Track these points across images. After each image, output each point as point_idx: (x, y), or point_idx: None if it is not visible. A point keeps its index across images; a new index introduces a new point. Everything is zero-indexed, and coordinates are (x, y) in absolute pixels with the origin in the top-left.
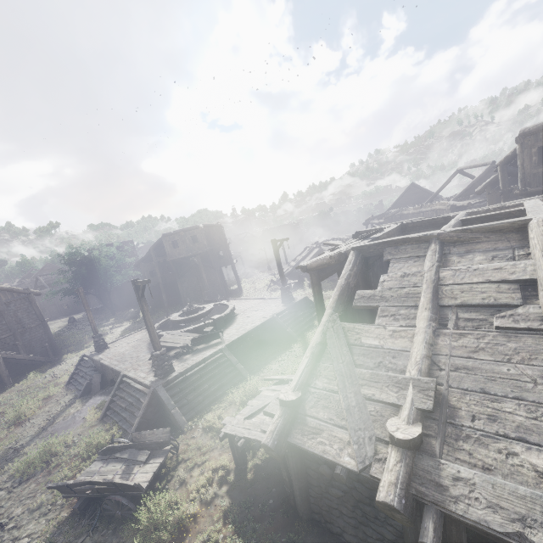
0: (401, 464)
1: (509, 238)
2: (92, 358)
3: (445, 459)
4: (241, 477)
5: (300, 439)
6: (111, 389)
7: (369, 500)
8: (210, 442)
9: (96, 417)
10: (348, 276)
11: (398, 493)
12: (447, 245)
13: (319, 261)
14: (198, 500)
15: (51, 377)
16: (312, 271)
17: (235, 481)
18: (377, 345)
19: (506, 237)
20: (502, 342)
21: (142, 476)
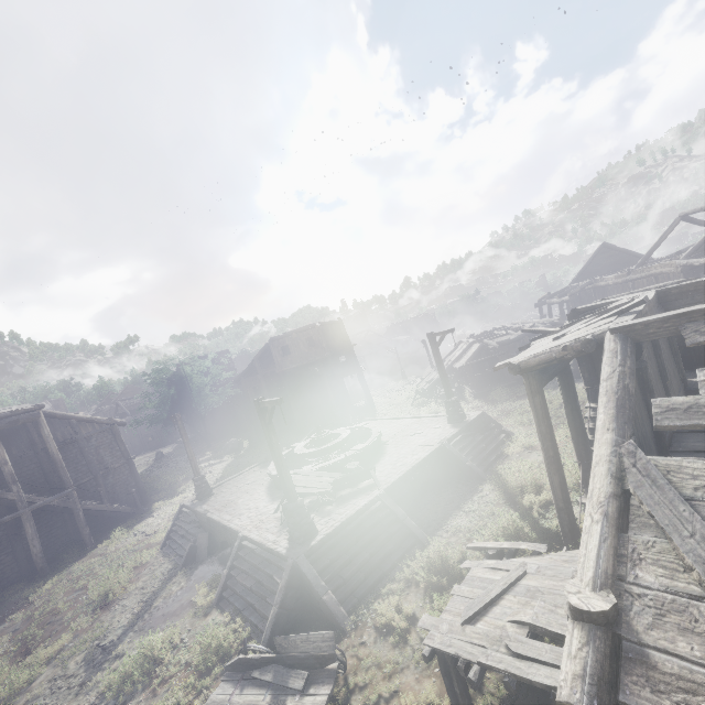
0: None
1: None
2: (195, 510)
3: None
4: None
5: (653, 699)
6: (223, 556)
7: None
8: (395, 655)
9: (209, 600)
10: (620, 375)
11: None
12: None
13: (542, 356)
14: None
15: (141, 535)
16: (529, 371)
17: None
18: None
19: None
20: None
21: None
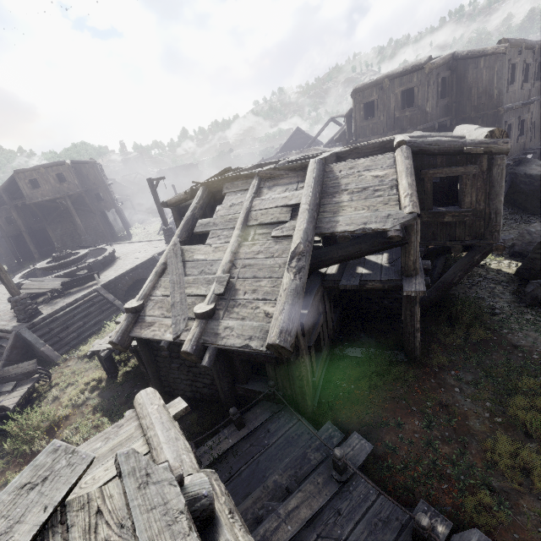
0: (197, 328)
1: (298, 175)
2: None
3: (224, 320)
4: (111, 382)
5: (139, 332)
6: None
7: (195, 363)
8: (85, 365)
9: None
10: (194, 208)
11: (192, 344)
12: (264, 181)
13: (177, 197)
14: (70, 406)
15: None
16: (173, 206)
17: (106, 386)
18: (203, 259)
19: (298, 174)
20: (273, 246)
21: (8, 401)
